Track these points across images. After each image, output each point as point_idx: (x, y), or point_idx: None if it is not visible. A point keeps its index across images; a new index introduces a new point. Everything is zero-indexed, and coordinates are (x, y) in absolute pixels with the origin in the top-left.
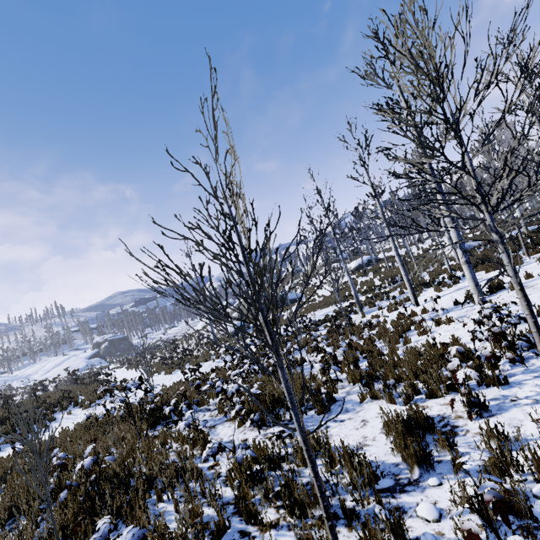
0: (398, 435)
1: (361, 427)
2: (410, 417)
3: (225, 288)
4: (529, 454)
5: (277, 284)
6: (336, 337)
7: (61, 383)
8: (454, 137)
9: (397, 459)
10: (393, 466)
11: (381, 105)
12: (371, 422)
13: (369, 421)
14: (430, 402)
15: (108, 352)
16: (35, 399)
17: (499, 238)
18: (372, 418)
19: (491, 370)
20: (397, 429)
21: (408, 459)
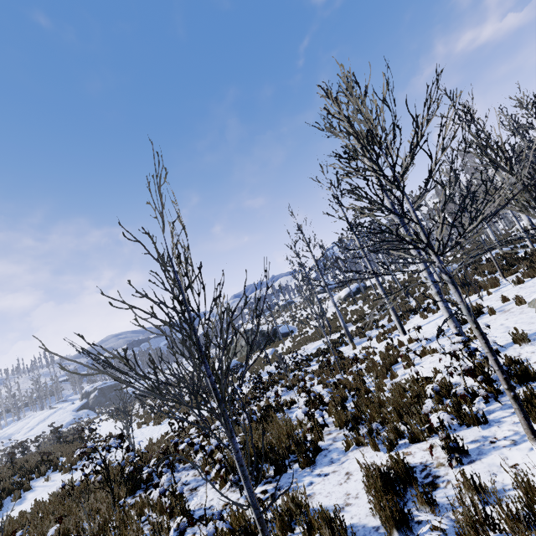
0: (378, 492)
1: (345, 481)
2: (388, 469)
3: (154, 368)
4: (507, 508)
5: (224, 348)
6: (326, 374)
7: (44, 441)
8: (396, 188)
9: (378, 521)
10: (373, 530)
11: (339, 154)
12: (355, 474)
13: (352, 474)
14: (413, 447)
15: (97, 401)
16: (10, 465)
17: (448, 278)
18: (356, 470)
19: (469, 409)
20: (377, 485)
21: (386, 522)
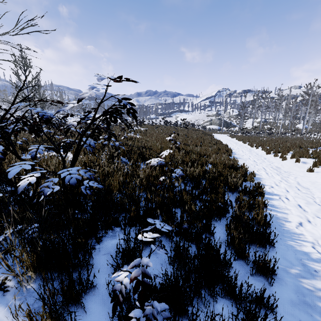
0: None
1: None
2: None
3: None
4: None
5: None
6: None
7: None
8: None
9: None
10: None
11: None
12: None
13: None
14: None
15: None
16: None
17: None
18: None
19: None
20: None
21: None
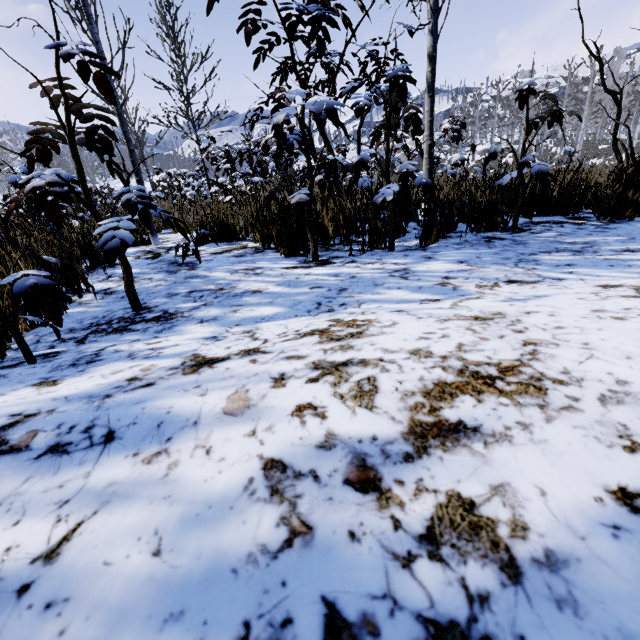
0: None
1: None
2: None
3: None
4: None
5: None
6: None
7: None
8: None
9: None
10: None
11: None
12: None
13: None
14: None
15: None
16: None
17: None
18: None
19: None
20: None
21: None
